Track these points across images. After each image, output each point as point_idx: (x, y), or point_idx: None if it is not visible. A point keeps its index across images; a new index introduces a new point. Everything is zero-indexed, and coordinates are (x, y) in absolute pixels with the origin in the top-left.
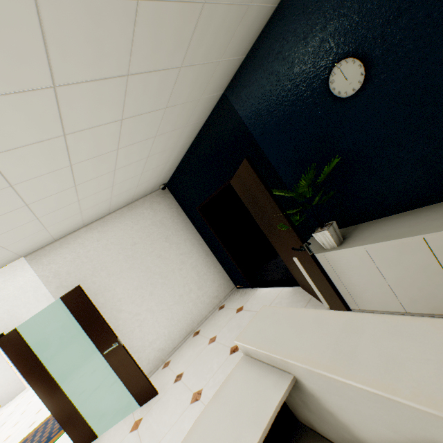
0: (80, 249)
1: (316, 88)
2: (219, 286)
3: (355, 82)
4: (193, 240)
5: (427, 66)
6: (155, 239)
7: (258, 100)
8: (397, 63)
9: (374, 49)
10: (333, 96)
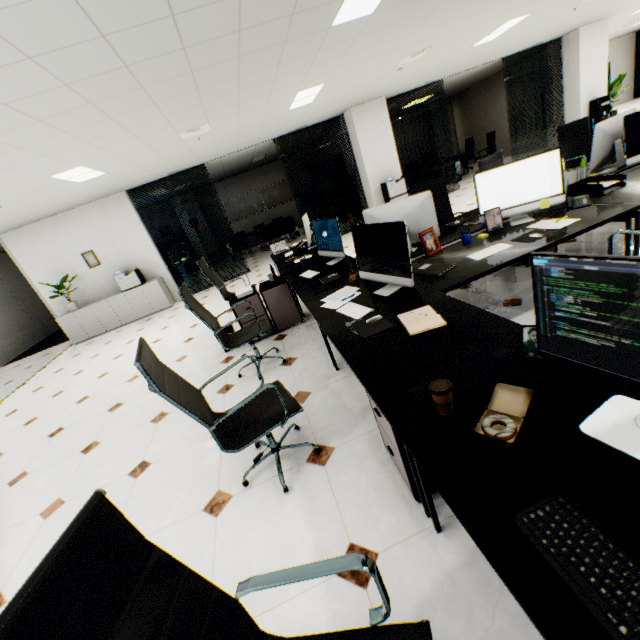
0: None
1: None
2: (627, 95)
3: None
4: (630, 67)
5: None
6: (619, 59)
7: None
8: None
9: None
10: None
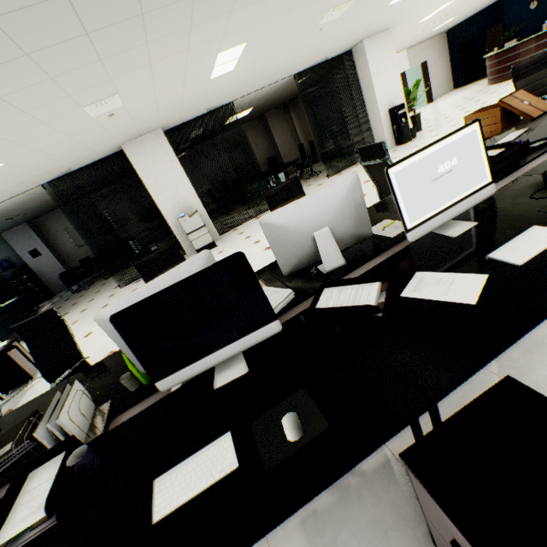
0: (417, 53)
1: (526, 6)
2: (448, 87)
3: (534, 7)
4: (447, 62)
5: (545, 8)
6: (436, 57)
7: (511, 4)
8: (542, 6)
9: (540, 1)
10: (529, 9)
